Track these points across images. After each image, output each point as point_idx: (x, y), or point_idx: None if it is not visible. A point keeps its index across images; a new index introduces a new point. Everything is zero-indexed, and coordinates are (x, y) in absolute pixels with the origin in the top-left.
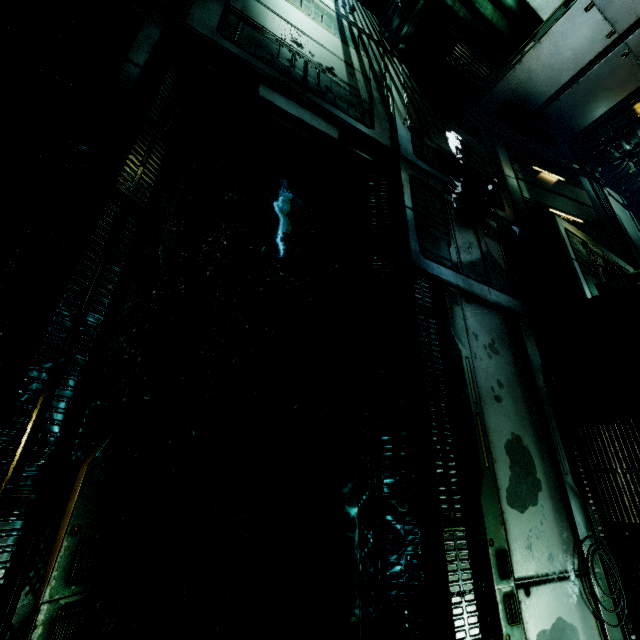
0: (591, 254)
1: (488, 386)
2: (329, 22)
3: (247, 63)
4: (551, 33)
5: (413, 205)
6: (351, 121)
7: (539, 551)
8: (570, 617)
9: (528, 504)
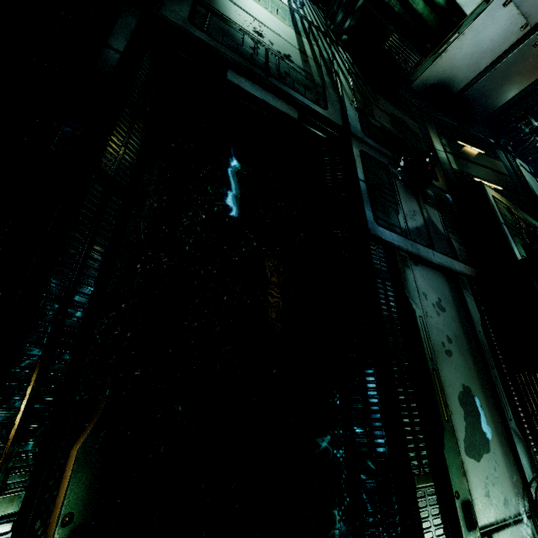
0: (515, 218)
1: (439, 342)
2: (284, 15)
3: (216, 50)
4: (473, 26)
5: (365, 178)
6: (308, 103)
7: (496, 497)
8: None
9: (482, 452)
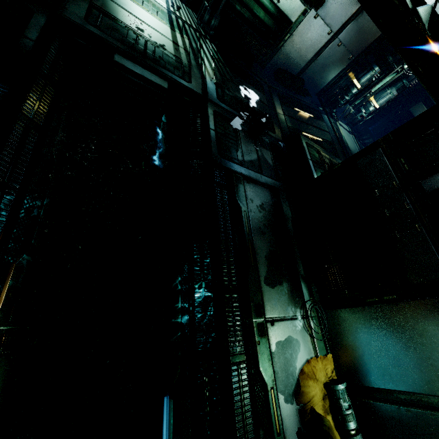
0: (321, 157)
1: (257, 226)
2: (162, 16)
3: (106, 40)
4: (298, 30)
5: (215, 128)
6: (176, 78)
7: (281, 306)
8: (296, 336)
9: (277, 284)
